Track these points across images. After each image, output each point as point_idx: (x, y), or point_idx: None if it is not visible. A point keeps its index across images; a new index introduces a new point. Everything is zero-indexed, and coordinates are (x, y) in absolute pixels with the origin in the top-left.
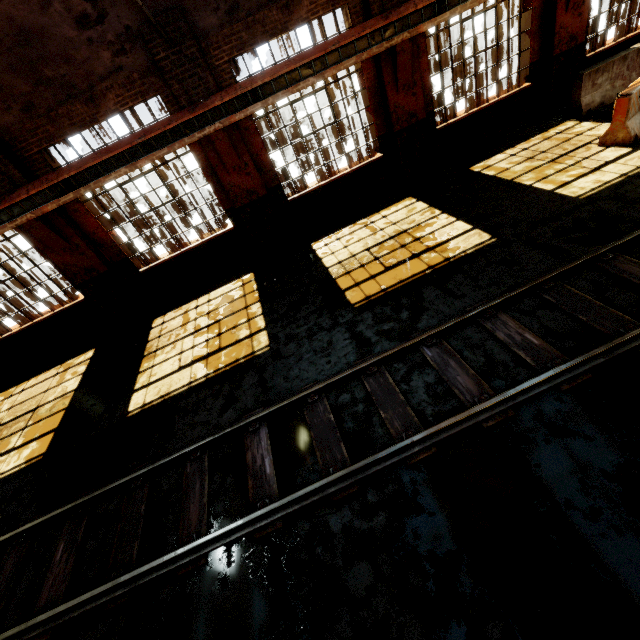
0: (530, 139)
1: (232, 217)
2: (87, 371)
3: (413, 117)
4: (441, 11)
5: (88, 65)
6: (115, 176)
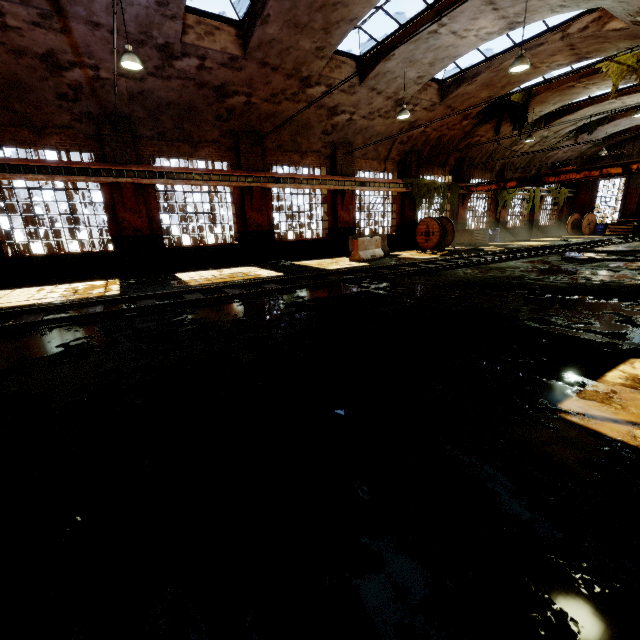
0: (325, 259)
1: (115, 243)
2: None
3: (260, 227)
4: (279, 182)
5: (50, 116)
6: (32, 177)
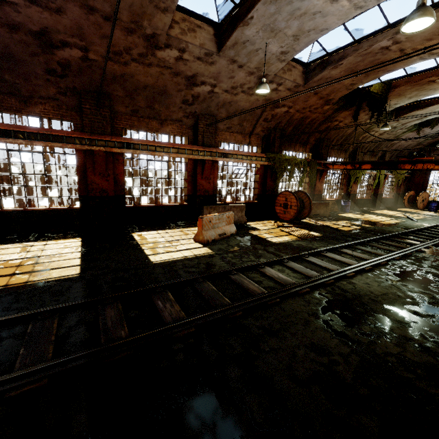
0: (175, 229)
1: None
2: None
3: (105, 192)
4: (128, 148)
5: None
6: None
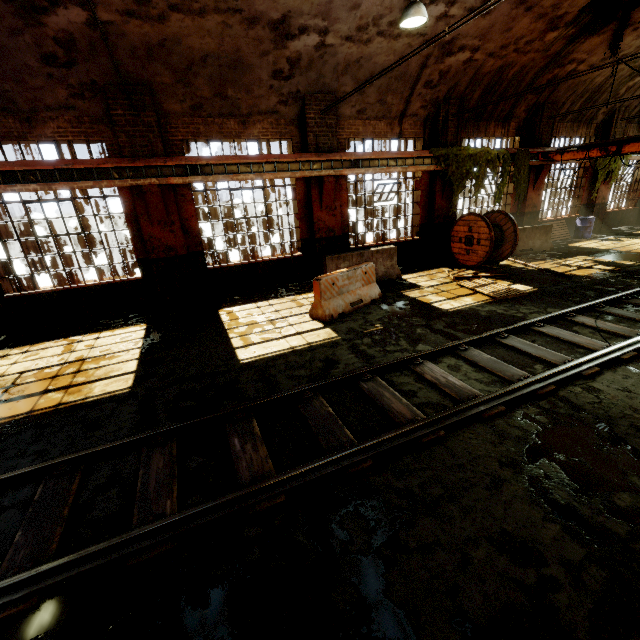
0: (284, 297)
1: None
2: None
3: (172, 250)
4: (195, 174)
5: None
6: None
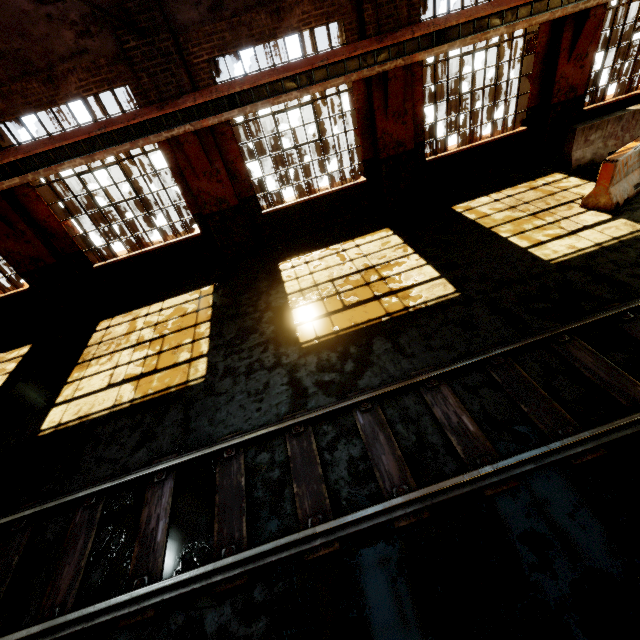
0: (517, 186)
1: (200, 222)
2: (15, 370)
3: (401, 146)
4: (439, 42)
5: (47, 43)
6: (69, 166)
